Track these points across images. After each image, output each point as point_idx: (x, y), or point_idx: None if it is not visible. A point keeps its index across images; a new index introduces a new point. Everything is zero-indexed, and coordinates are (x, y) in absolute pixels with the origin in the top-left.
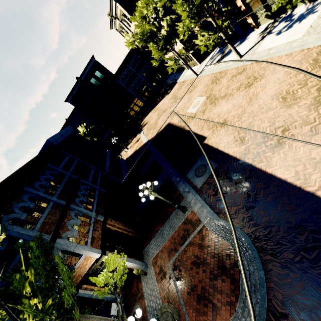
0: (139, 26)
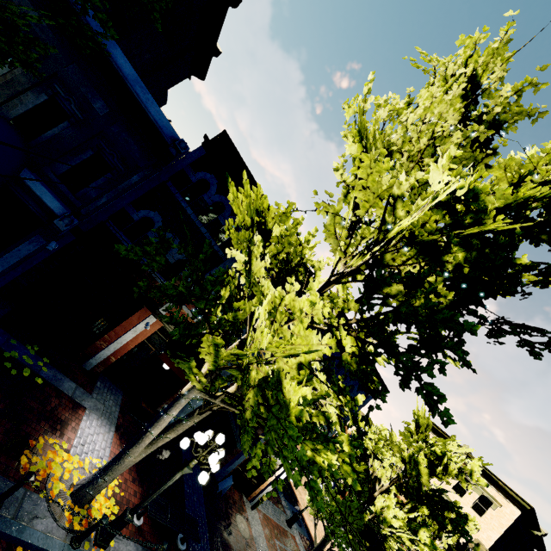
0: None
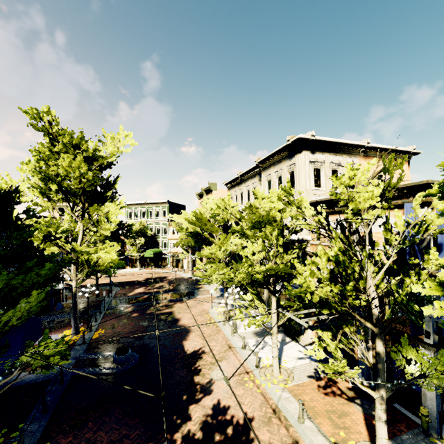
0: None
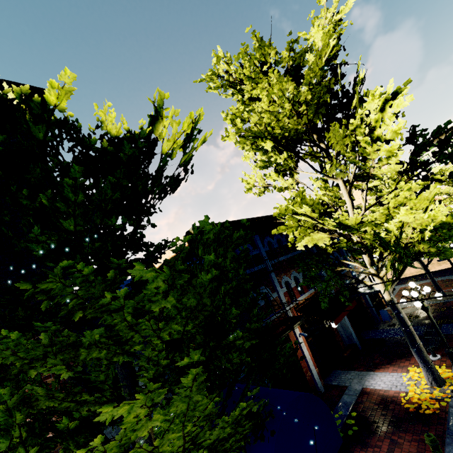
0: None
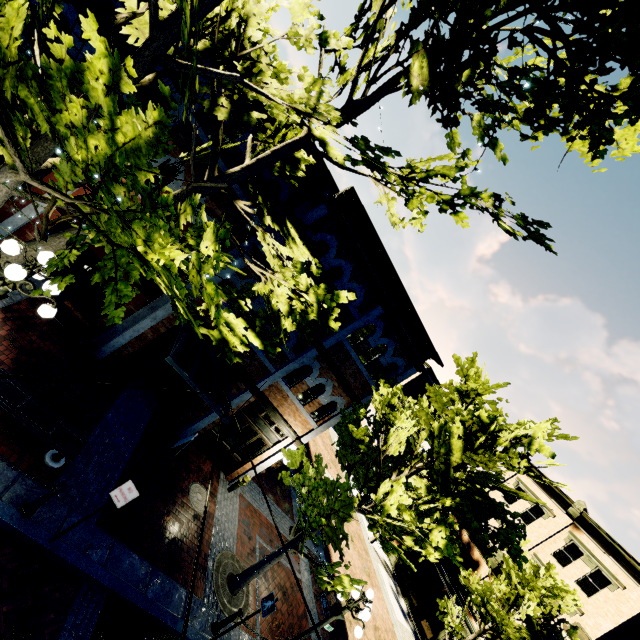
0: (415, 414)
